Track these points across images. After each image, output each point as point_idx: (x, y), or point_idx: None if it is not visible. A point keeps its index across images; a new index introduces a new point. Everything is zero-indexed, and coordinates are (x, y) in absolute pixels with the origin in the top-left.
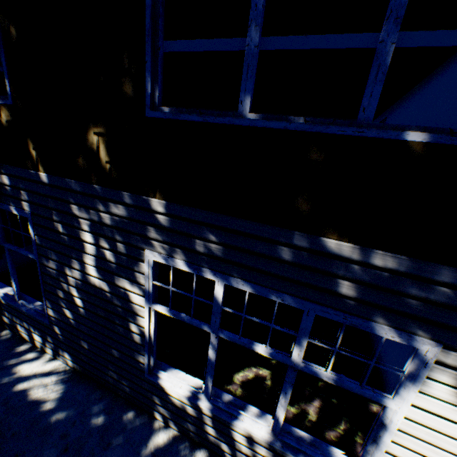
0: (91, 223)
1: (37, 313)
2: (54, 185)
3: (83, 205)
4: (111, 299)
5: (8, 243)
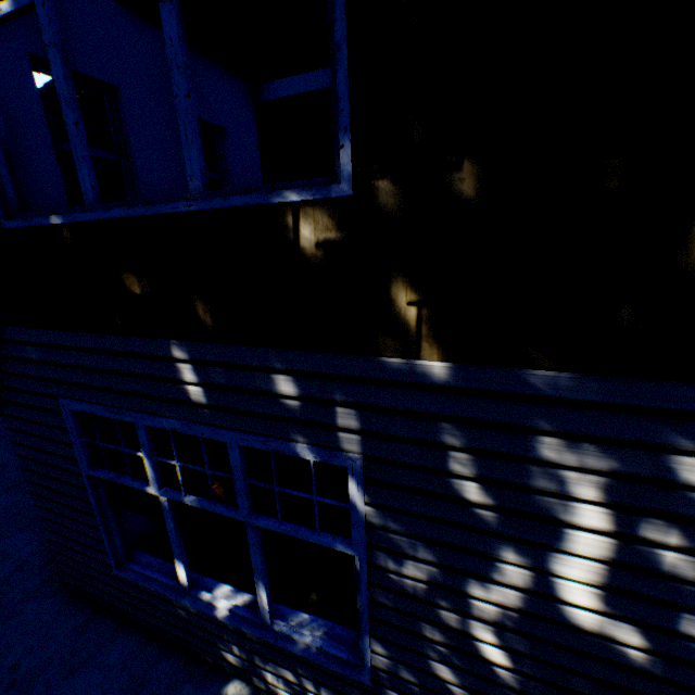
0: (610, 482)
1: (328, 657)
2: (473, 389)
3: (588, 435)
4: (641, 663)
5: (262, 517)
